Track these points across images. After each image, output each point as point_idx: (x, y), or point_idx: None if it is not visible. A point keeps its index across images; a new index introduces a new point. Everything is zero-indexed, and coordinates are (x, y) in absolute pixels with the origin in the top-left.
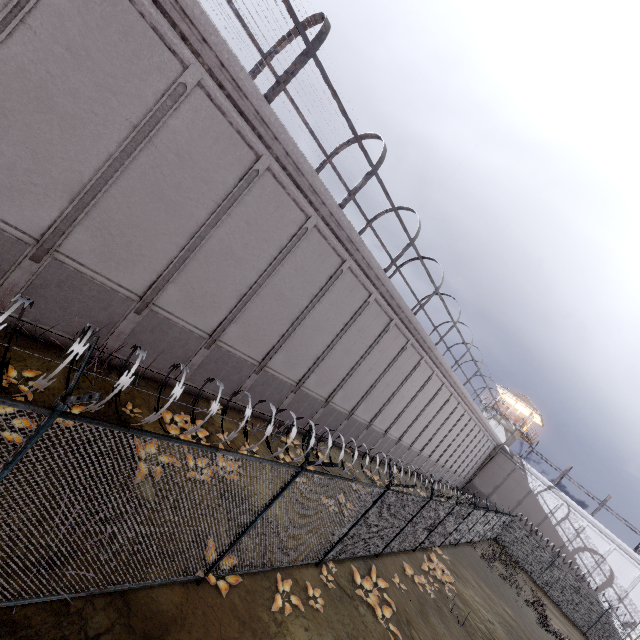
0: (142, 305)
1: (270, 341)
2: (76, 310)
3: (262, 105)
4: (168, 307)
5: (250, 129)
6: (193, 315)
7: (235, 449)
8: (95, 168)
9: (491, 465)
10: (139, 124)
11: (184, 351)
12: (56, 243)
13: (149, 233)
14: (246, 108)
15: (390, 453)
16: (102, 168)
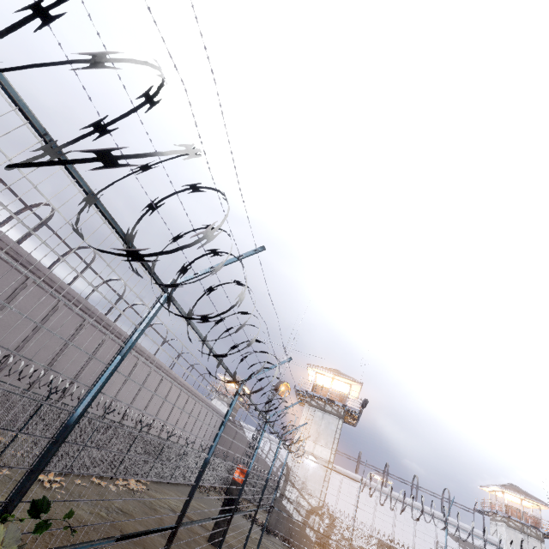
0: None
1: None
2: None
3: None
4: None
5: None
6: None
7: None
8: None
9: (222, 436)
10: None
11: None
12: None
13: None
14: None
15: None
16: None
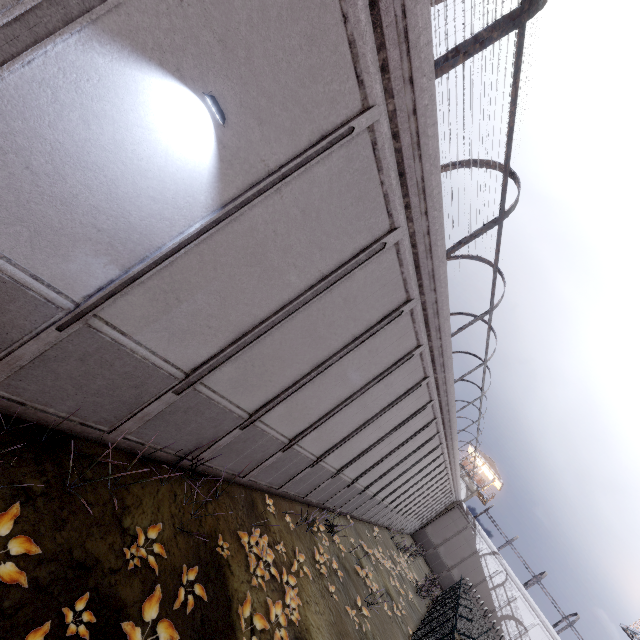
0: (248, 421)
1: (335, 440)
2: (189, 429)
3: (441, 265)
4: (268, 420)
5: (416, 278)
6: (285, 425)
7: (288, 563)
8: (270, 311)
9: (446, 517)
10: (329, 275)
11: (262, 454)
12: (203, 377)
13: (285, 362)
14: (425, 265)
15: (377, 514)
16: (277, 313)
